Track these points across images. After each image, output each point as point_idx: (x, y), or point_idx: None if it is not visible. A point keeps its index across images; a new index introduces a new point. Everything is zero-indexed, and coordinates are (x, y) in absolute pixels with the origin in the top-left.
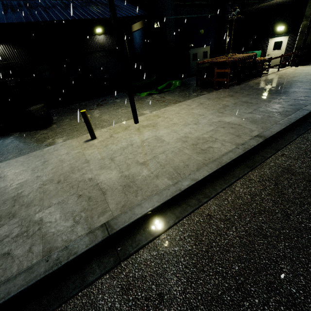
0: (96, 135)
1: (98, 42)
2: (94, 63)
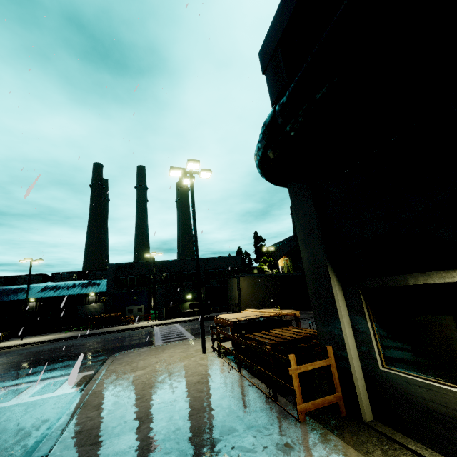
0: (3, 343)
1: (90, 299)
2: (83, 311)
